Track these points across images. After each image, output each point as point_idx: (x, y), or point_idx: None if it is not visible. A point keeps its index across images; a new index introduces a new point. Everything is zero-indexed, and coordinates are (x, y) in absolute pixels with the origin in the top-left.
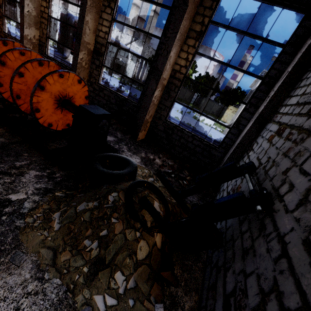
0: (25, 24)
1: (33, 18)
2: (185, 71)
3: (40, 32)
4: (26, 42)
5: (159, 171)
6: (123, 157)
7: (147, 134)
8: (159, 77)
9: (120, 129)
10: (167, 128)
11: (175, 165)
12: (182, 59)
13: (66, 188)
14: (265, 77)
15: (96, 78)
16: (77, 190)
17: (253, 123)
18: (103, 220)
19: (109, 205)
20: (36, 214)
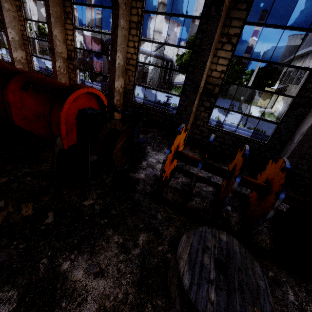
0: (116, 76)
1: (121, 68)
2: None
3: (126, 80)
4: (116, 94)
5: None
6: None
7: None
8: None
9: (249, 174)
10: None
11: None
12: None
13: None
14: None
15: (204, 121)
16: None
17: None
18: None
19: None
20: None
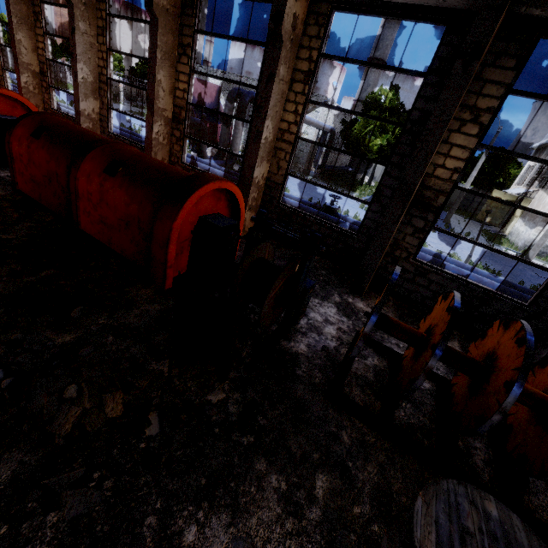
0: (258, 159)
1: (267, 145)
2: None
3: (272, 166)
4: (253, 188)
5: None
6: None
7: None
8: None
9: None
10: None
11: None
12: None
13: None
14: None
15: (410, 251)
16: None
17: None
18: None
19: None
20: None
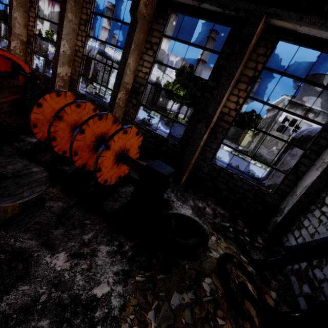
0: (60, 62)
1: (67, 57)
2: (235, 114)
3: (72, 70)
4: (58, 79)
5: (238, 239)
6: (186, 216)
7: (188, 176)
8: (209, 122)
9: None
10: (213, 170)
11: (226, 213)
12: (232, 102)
13: (141, 267)
14: (327, 124)
15: (132, 117)
16: (153, 268)
17: (321, 173)
18: (209, 322)
19: (208, 298)
20: (129, 315)
